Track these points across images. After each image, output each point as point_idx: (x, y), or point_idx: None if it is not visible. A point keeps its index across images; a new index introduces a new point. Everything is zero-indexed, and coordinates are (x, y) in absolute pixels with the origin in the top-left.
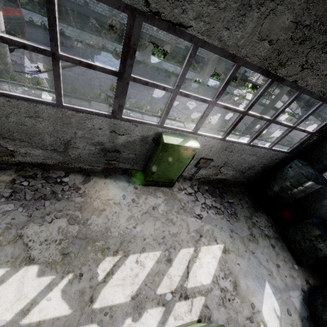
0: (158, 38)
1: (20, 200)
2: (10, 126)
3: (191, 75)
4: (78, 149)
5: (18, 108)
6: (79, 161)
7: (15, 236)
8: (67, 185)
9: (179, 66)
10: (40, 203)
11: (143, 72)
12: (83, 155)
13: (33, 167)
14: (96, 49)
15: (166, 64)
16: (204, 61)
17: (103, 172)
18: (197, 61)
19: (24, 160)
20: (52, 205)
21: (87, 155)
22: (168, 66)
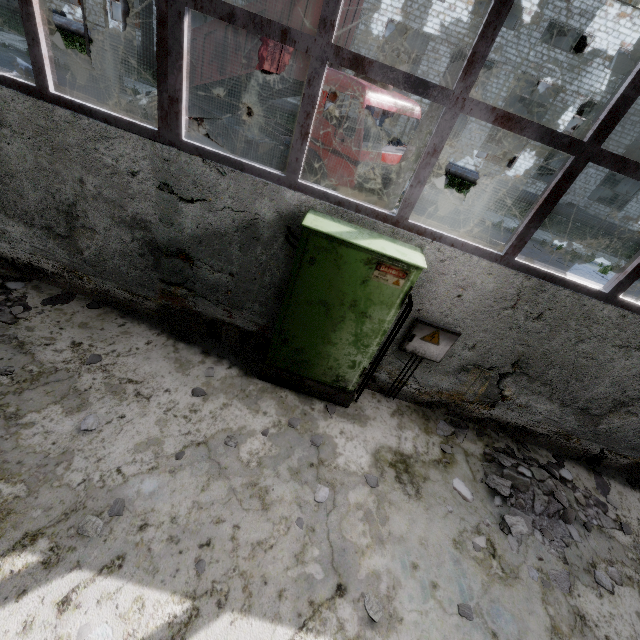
0: (524, 190)
1: (523, 510)
2: (561, 357)
3: (600, 257)
4: (632, 416)
5: (622, 329)
6: (599, 439)
7: (570, 612)
8: (576, 489)
9: (569, 238)
10: (560, 526)
11: (524, 249)
12: (624, 429)
13: (497, 431)
14: (437, 207)
15: (545, 234)
16: (620, 231)
17: (619, 471)
18: (603, 231)
19: (500, 416)
20: (584, 540)
21: (634, 431)
22: (552, 238)
